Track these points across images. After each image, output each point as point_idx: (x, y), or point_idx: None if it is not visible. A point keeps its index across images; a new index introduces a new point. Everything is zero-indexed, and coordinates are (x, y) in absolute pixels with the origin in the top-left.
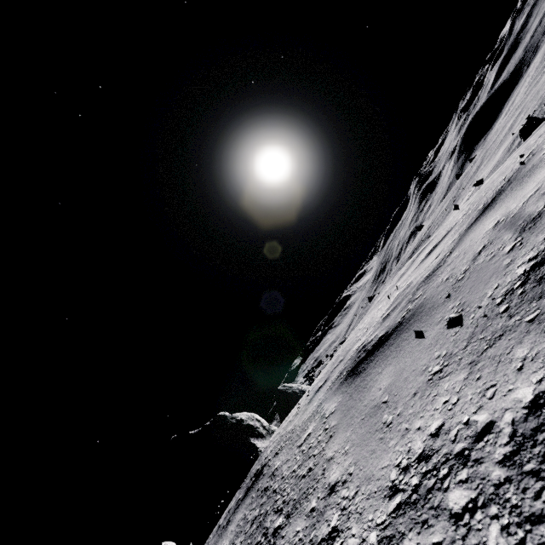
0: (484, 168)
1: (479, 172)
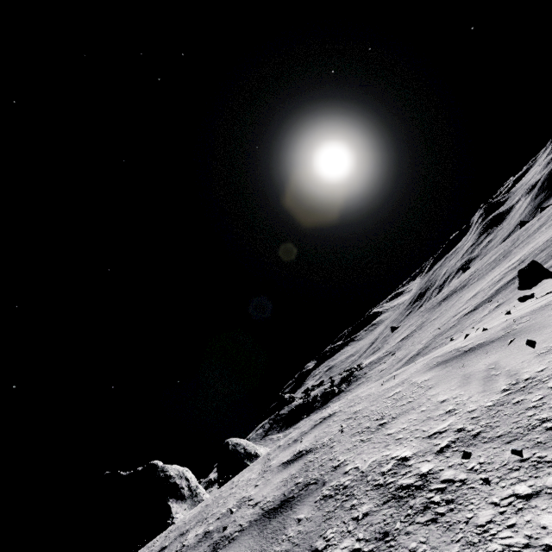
0: (544, 232)
1: (538, 234)
